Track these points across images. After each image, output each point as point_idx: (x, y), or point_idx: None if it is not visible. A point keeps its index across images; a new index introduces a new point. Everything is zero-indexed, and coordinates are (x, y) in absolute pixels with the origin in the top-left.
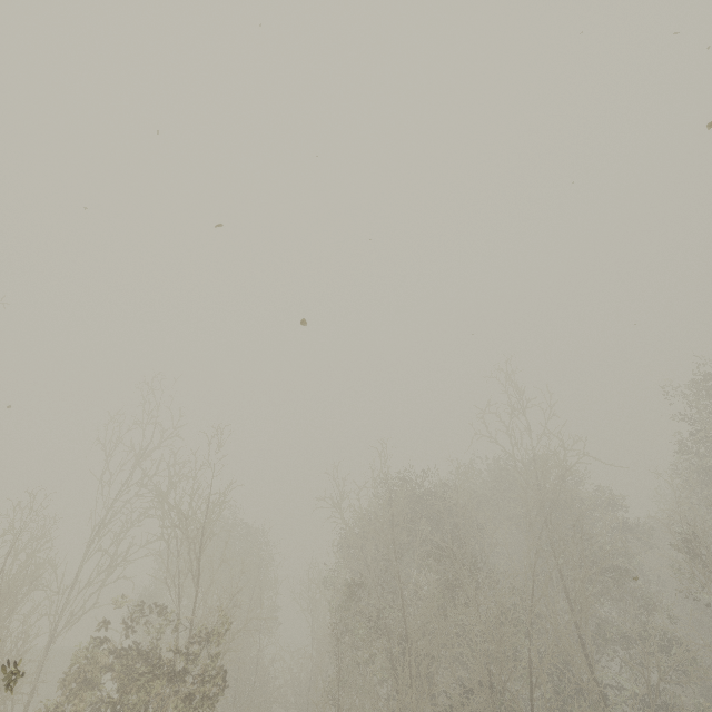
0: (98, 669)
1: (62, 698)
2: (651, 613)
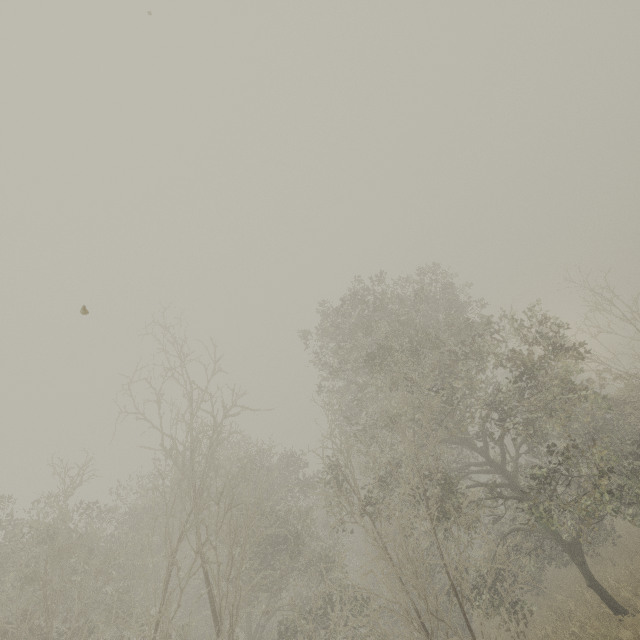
0: None
1: None
2: (331, 570)
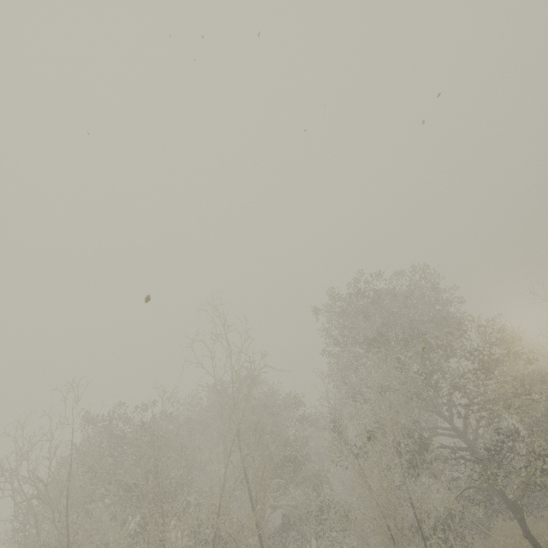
0: None
1: None
2: (321, 487)
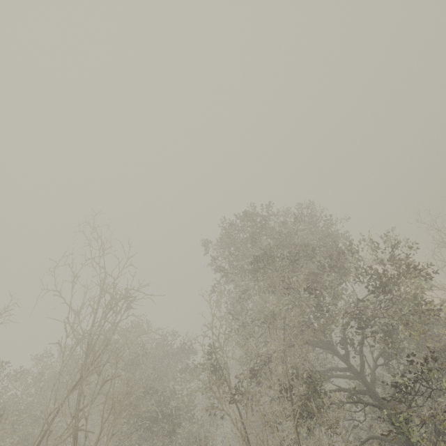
0: None
1: None
2: None
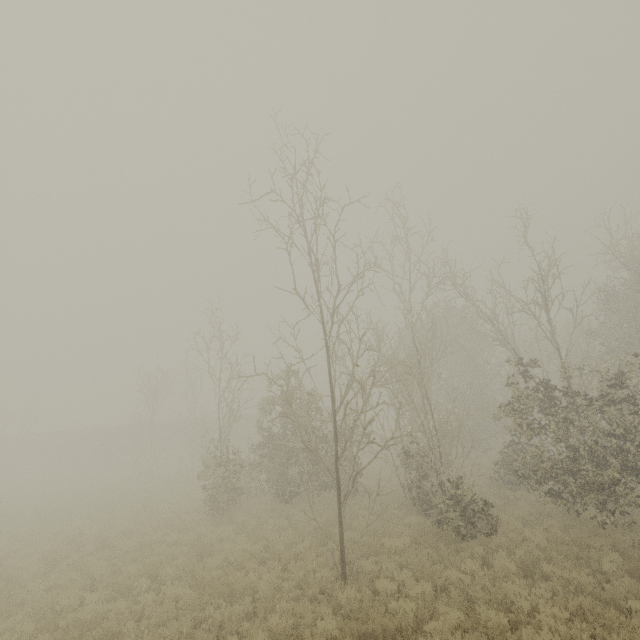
0: (528, 402)
1: (514, 419)
2: None
